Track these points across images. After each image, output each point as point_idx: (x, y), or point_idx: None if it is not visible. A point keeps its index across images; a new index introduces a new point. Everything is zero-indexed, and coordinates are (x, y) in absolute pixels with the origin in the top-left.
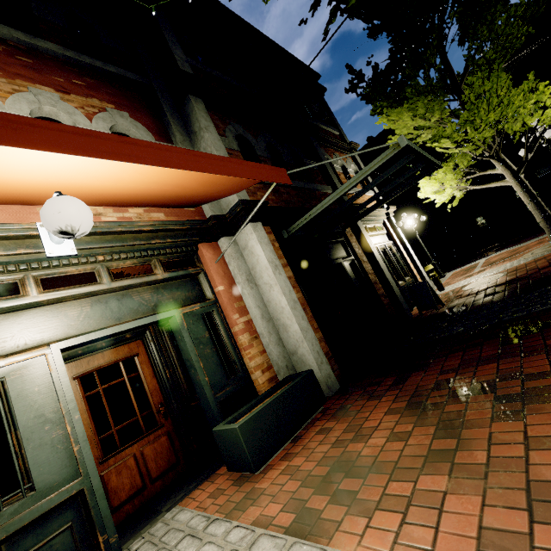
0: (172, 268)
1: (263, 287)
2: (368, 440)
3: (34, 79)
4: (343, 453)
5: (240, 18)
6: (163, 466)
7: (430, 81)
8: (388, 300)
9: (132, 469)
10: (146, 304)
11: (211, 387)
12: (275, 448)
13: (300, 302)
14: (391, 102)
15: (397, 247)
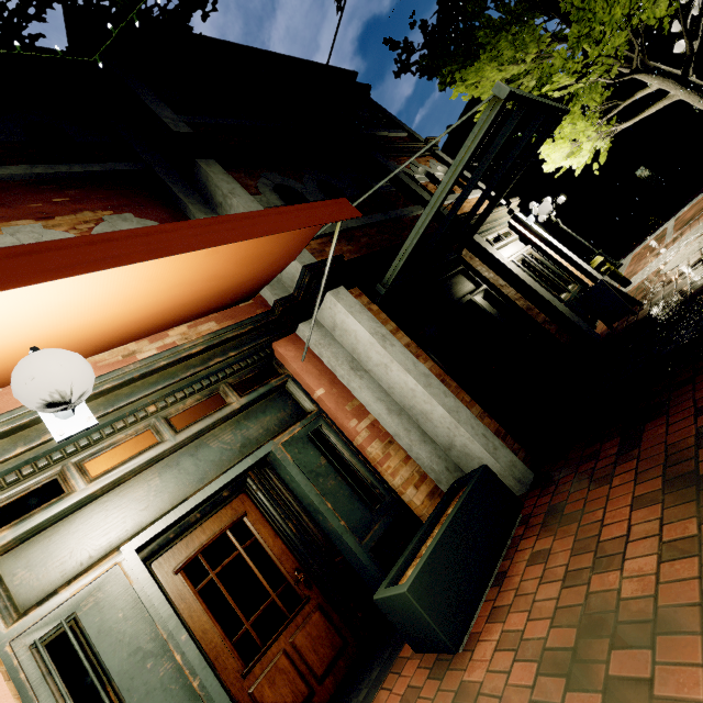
0: (249, 388)
1: (377, 371)
2: (621, 563)
3: (6, 217)
4: (588, 594)
5: (231, 43)
6: (326, 654)
7: (507, 6)
8: (556, 327)
9: (287, 672)
10: (230, 448)
11: (352, 533)
12: (473, 603)
13: (433, 374)
14: (461, 62)
15: (540, 250)
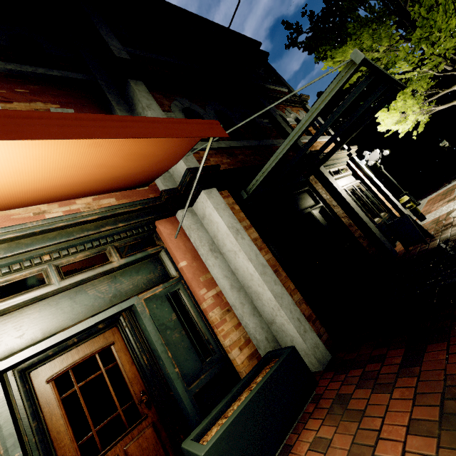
0: (130, 251)
1: (228, 255)
2: None
3: None
4: None
5: (175, 6)
6: None
7: (372, 8)
8: (367, 241)
9: None
10: (103, 296)
11: (183, 379)
12: None
13: (270, 264)
14: (333, 44)
15: (365, 185)
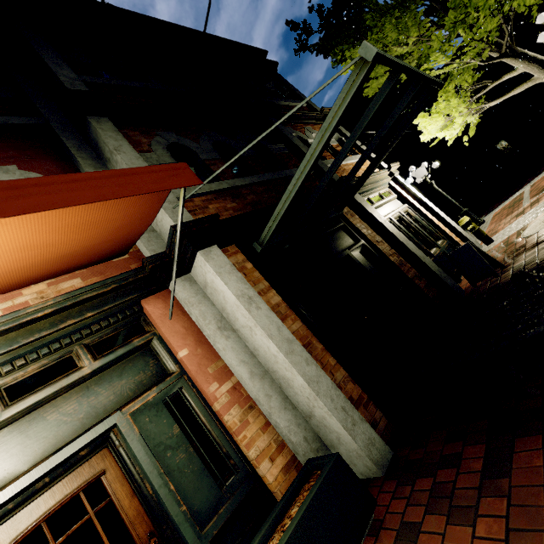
0: (108, 348)
1: (243, 332)
2: None
3: None
4: None
5: (150, 17)
6: None
7: None
8: (425, 281)
9: None
10: (71, 420)
11: (193, 520)
12: None
13: (300, 335)
14: (352, 42)
15: (415, 209)
